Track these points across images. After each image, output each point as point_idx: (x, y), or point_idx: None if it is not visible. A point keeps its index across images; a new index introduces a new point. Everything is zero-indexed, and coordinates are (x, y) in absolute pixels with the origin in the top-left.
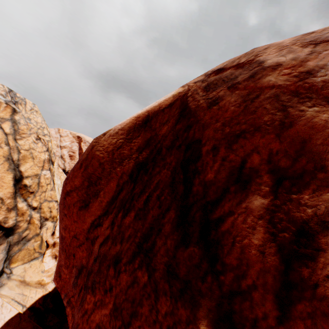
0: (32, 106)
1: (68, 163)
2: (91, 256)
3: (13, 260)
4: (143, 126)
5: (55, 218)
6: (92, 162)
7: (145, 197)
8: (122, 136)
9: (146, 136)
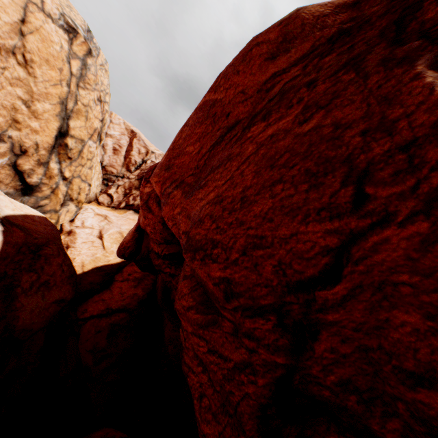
0: (103, 61)
1: (108, 156)
2: (260, 104)
3: None
4: (352, 6)
5: (80, 204)
6: (295, 21)
7: (348, 46)
8: (329, 9)
9: (351, 15)
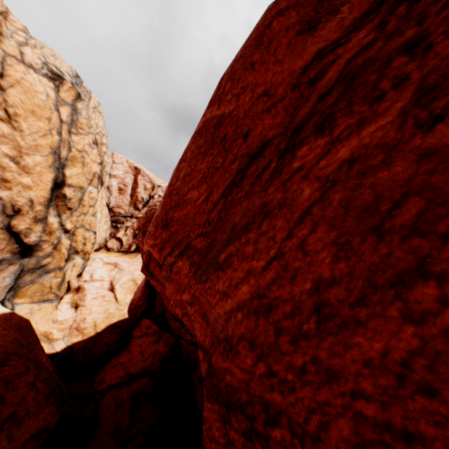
0: (96, 104)
1: (114, 197)
2: (303, 106)
3: (20, 293)
4: None
5: (87, 255)
6: None
7: None
8: None
9: None
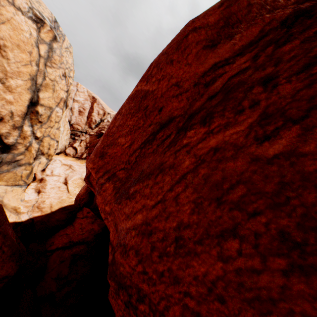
0: (68, 45)
1: (75, 116)
2: (198, 100)
3: None
4: None
5: (50, 157)
6: (239, 1)
7: (313, 30)
8: None
9: None
